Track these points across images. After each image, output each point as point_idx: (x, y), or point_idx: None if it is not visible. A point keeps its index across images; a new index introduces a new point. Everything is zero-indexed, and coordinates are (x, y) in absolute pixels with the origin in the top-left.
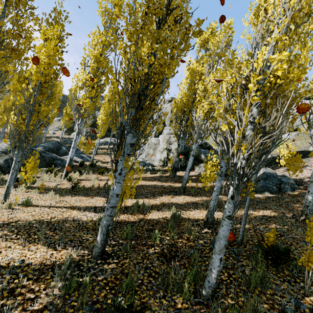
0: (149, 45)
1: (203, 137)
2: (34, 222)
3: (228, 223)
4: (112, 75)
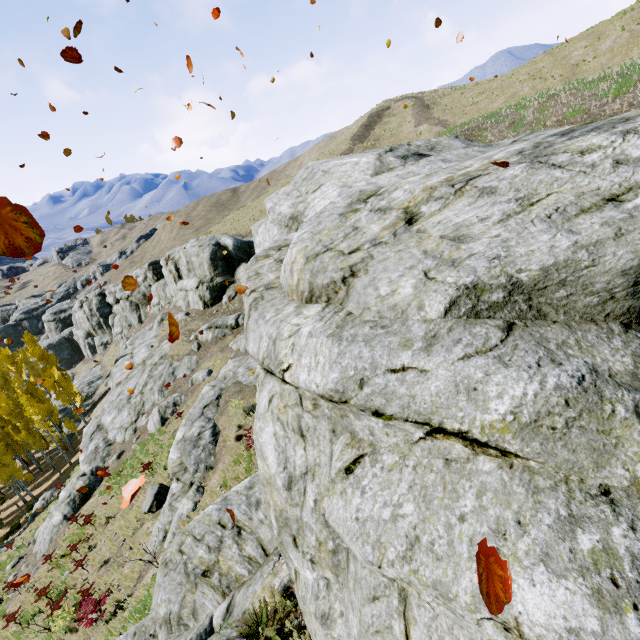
0: None
1: None
2: None
3: None
4: None
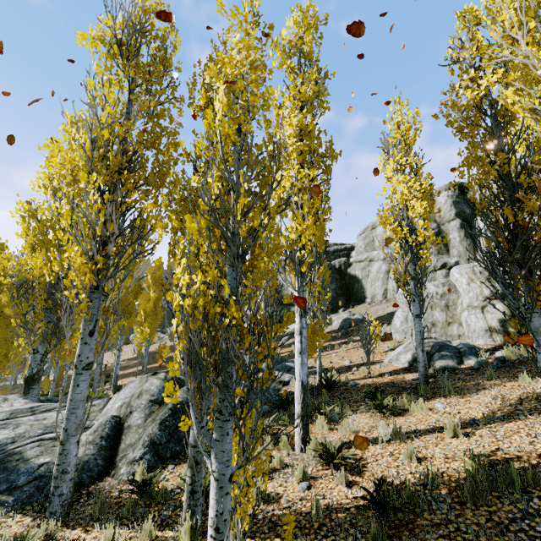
0: None
1: None
2: None
3: None
4: None
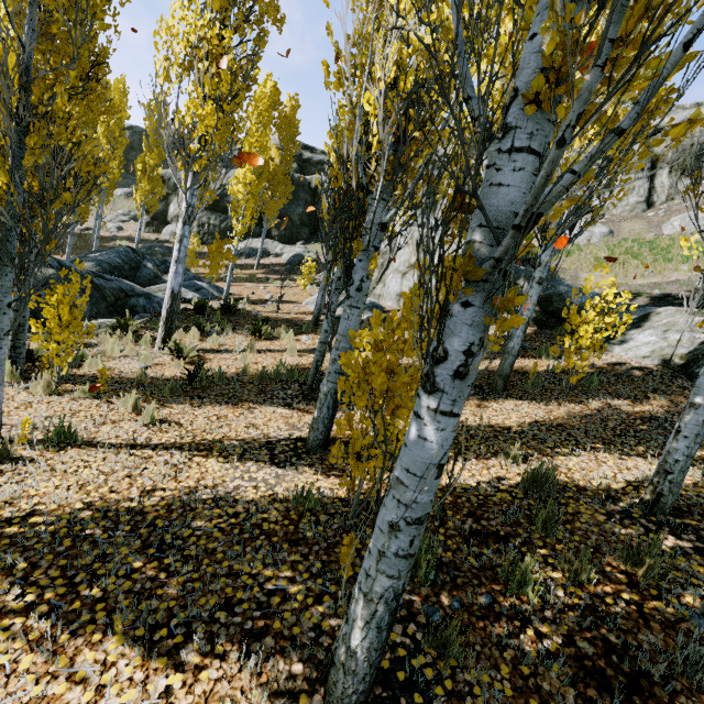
0: None
1: (574, 223)
2: (88, 521)
3: None
4: None
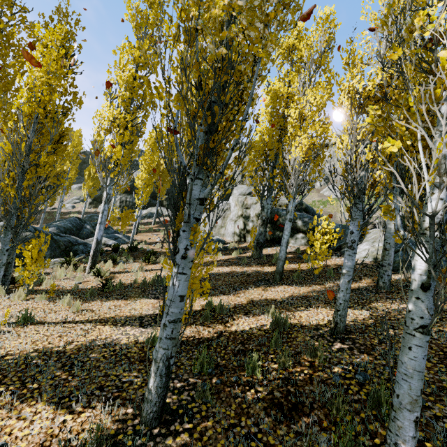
0: (225, 2)
1: (304, 190)
2: (35, 356)
3: (422, 343)
4: (157, 76)
